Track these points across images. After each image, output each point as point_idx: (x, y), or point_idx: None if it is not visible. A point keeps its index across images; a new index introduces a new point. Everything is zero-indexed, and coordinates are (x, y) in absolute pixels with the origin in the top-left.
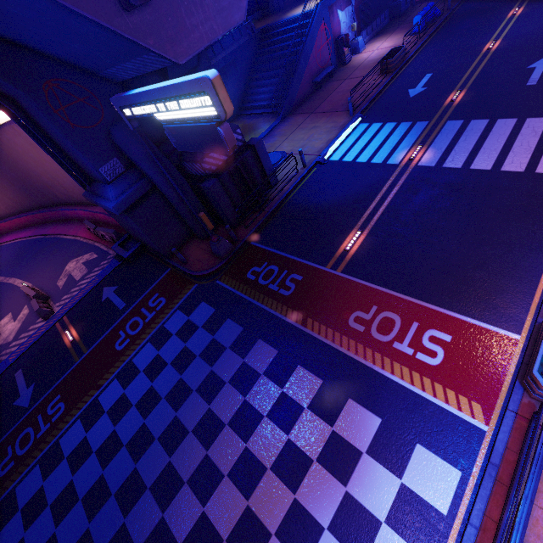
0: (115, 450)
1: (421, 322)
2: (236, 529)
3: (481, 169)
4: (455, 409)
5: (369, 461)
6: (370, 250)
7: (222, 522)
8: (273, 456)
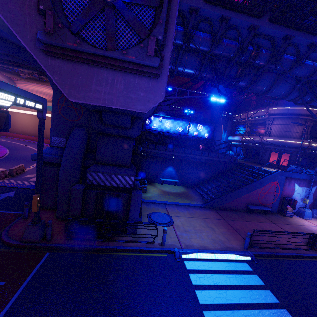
0: None
1: None
2: None
3: None
4: None
5: None
6: None
7: None
8: None
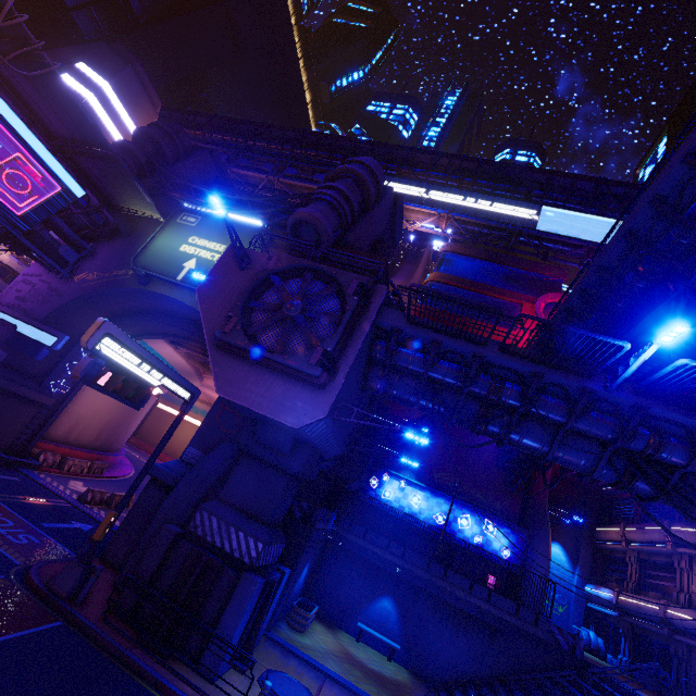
0: None
1: None
2: None
3: None
4: None
5: None
6: None
7: None
8: None
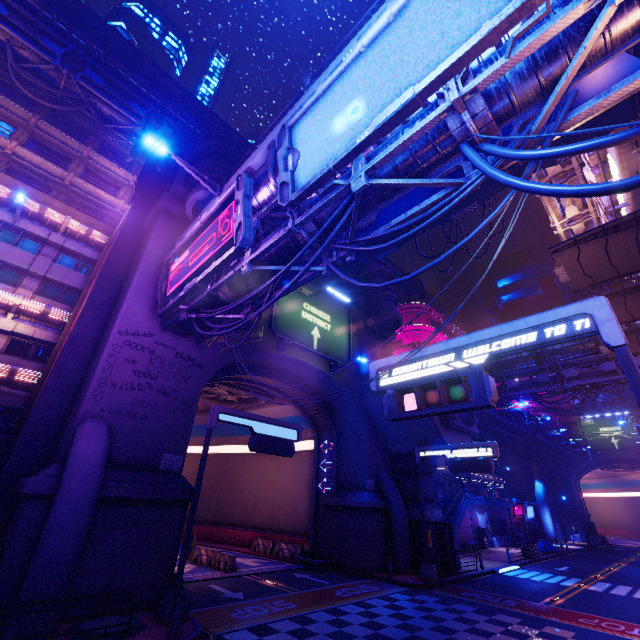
0: (382, 626)
1: None
2: None
3: None
4: None
5: None
6: (573, 604)
7: None
8: None
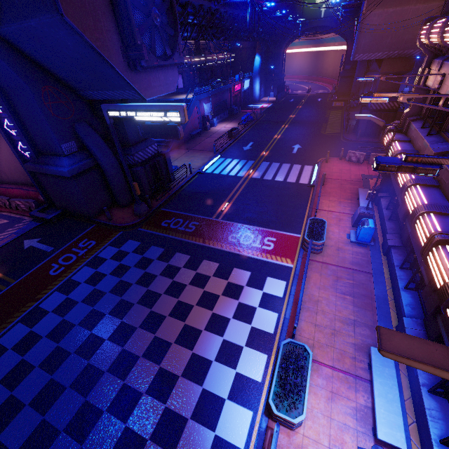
0: (68, 329)
1: (262, 235)
2: (179, 335)
3: (279, 180)
4: (280, 262)
5: (248, 288)
6: (234, 210)
7: (170, 336)
8: (197, 300)
